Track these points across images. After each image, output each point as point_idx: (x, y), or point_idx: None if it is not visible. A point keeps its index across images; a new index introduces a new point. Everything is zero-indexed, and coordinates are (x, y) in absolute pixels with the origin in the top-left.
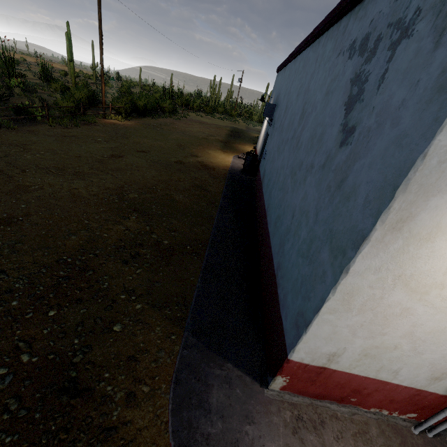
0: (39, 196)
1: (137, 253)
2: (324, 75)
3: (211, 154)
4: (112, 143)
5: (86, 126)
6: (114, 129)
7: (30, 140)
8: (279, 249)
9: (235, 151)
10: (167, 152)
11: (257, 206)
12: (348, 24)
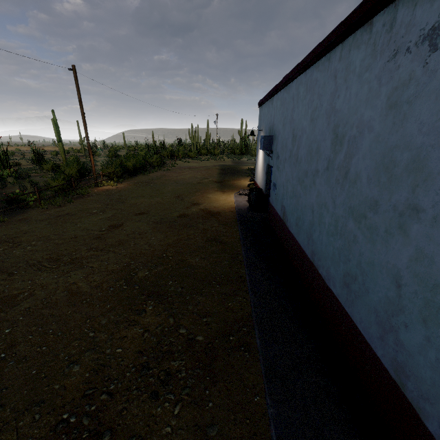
0: (28, 308)
1: (168, 371)
2: (367, 87)
3: (211, 198)
4: (109, 212)
5: (80, 199)
6: (108, 196)
7: (21, 230)
8: (383, 334)
9: (233, 188)
10: (167, 207)
11: (287, 249)
12: (397, 17)
